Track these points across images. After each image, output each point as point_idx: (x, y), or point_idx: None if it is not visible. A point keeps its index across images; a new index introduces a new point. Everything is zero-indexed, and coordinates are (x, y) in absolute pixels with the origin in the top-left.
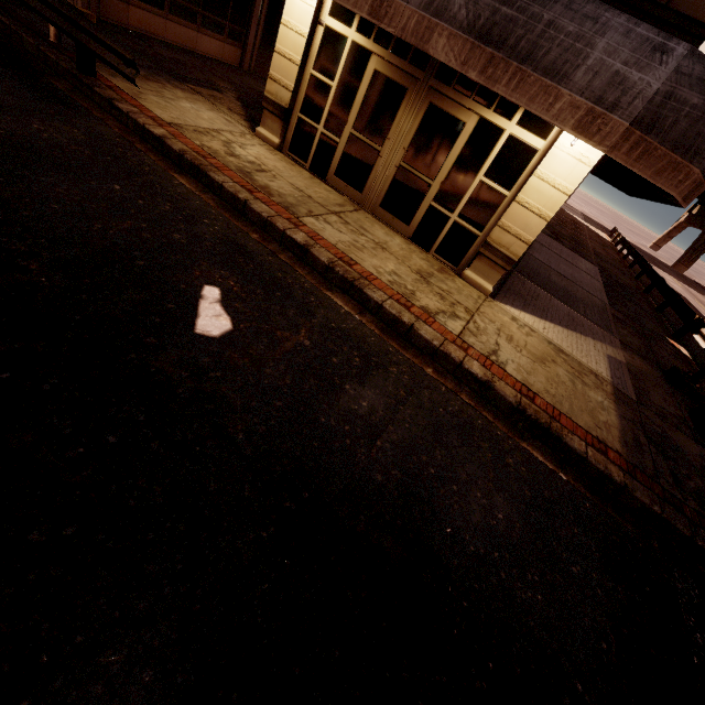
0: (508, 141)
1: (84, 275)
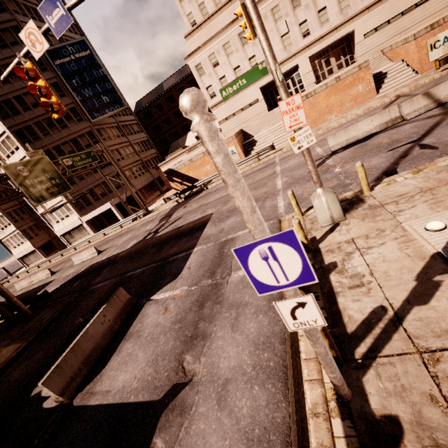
0: None
1: None
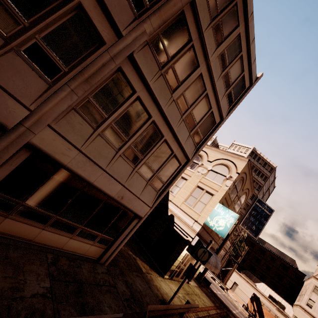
0: None
1: None
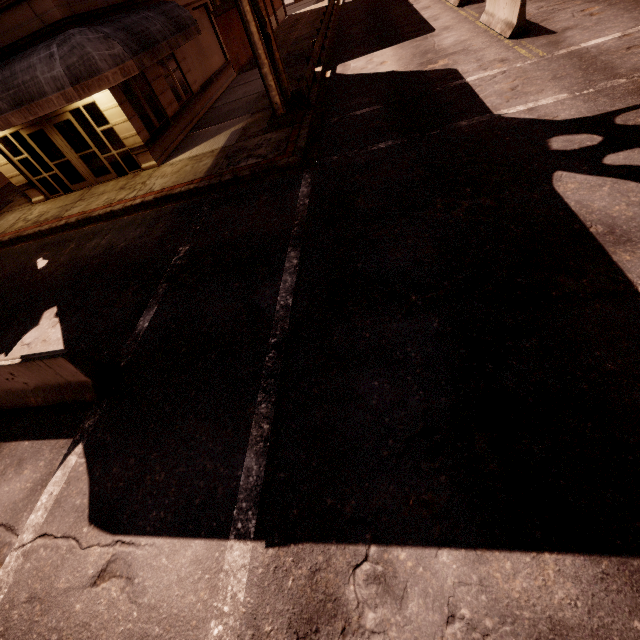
0: (85, 109)
1: (5, 283)
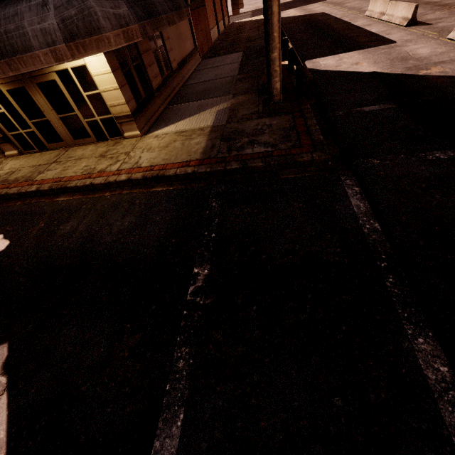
0: (73, 71)
1: None
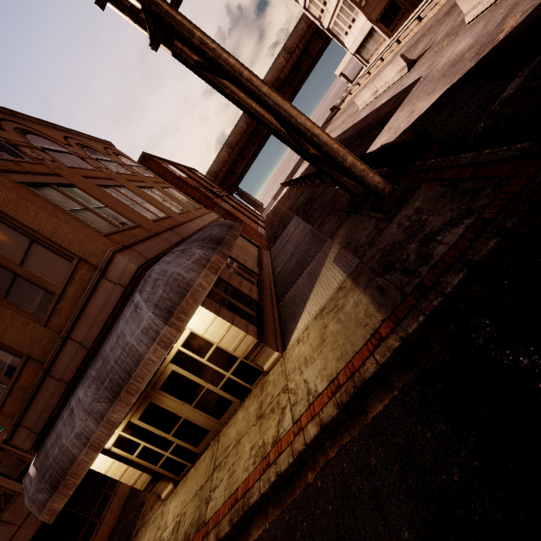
0: (184, 347)
1: None
